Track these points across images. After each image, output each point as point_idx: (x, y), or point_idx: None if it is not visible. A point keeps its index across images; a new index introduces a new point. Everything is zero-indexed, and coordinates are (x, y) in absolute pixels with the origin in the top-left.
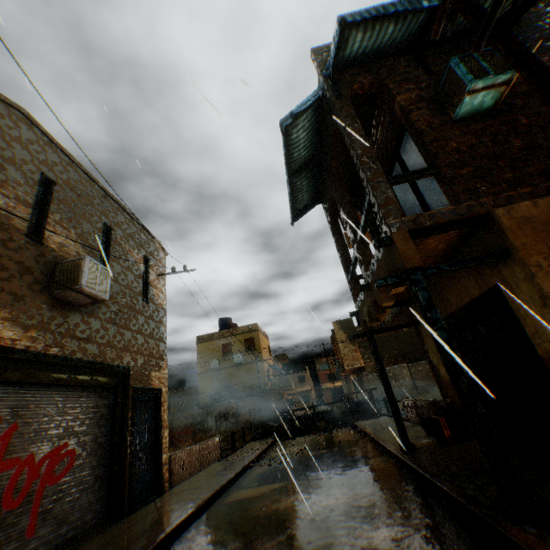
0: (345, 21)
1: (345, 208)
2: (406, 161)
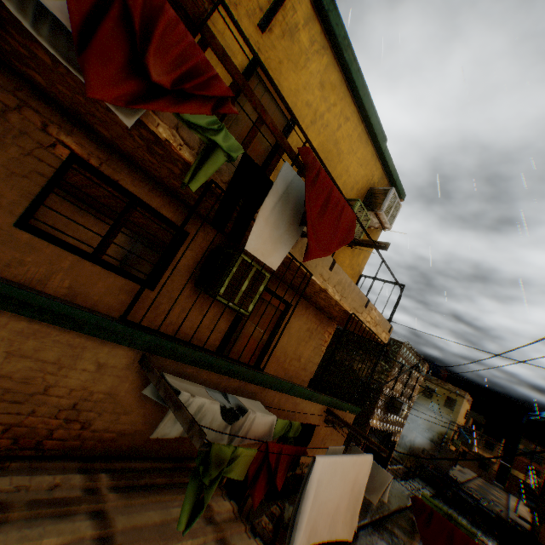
0: None
1: None
2: None
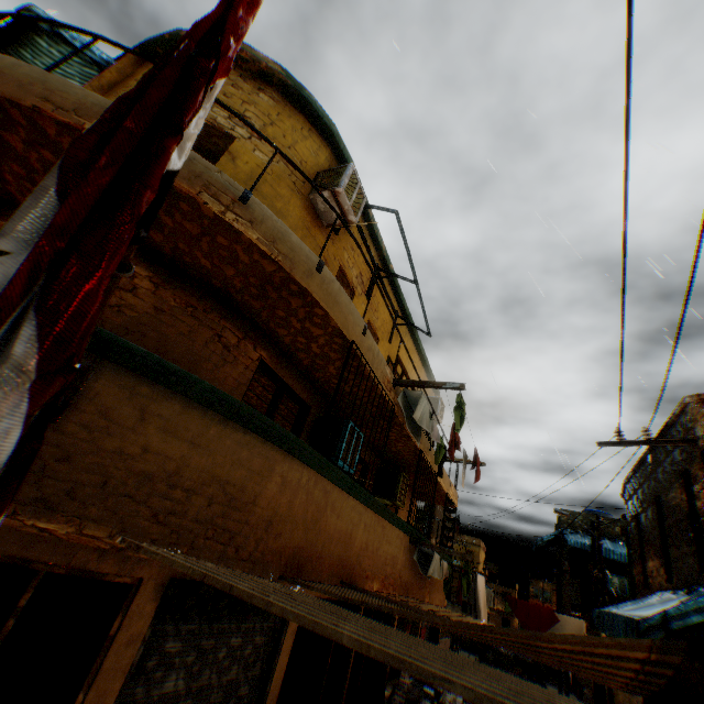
0: (567, 542)
1: (559, 580)
2: None
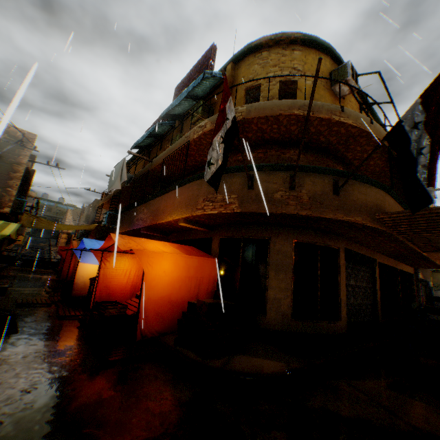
0: None
1: None
2: None
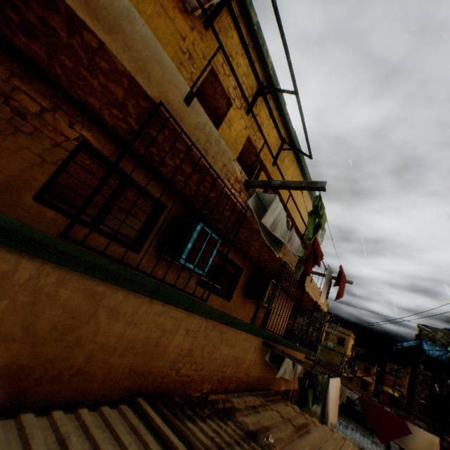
0: (425, 352)
1: (412, 377)
2: None
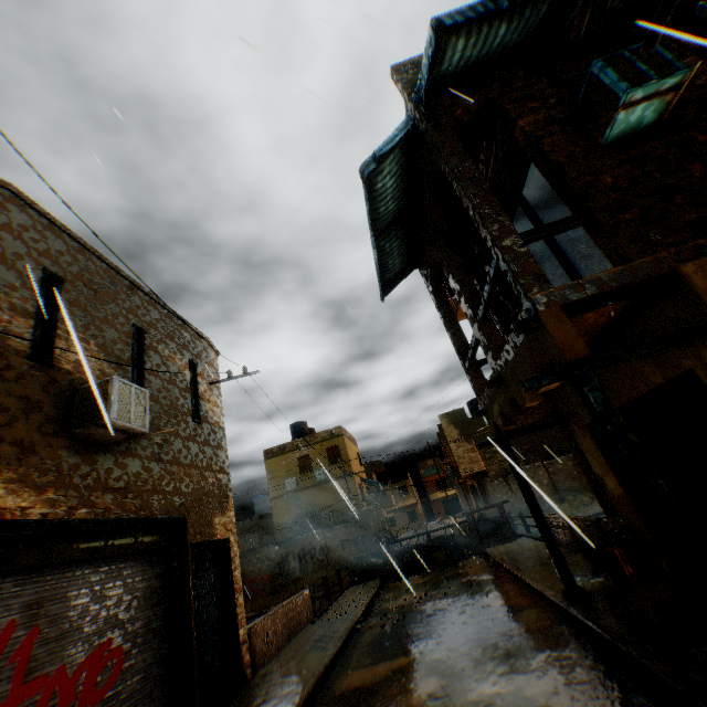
0: (443, 24)
1: (457, 275)
2: (532, 204)
